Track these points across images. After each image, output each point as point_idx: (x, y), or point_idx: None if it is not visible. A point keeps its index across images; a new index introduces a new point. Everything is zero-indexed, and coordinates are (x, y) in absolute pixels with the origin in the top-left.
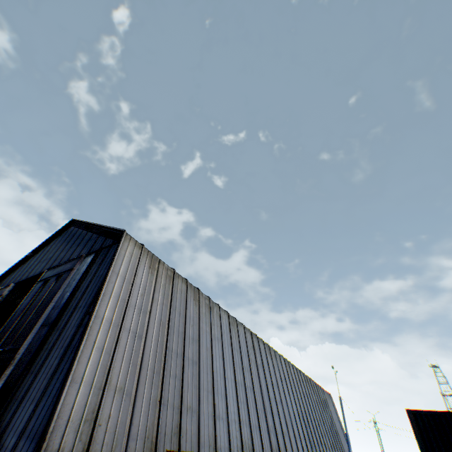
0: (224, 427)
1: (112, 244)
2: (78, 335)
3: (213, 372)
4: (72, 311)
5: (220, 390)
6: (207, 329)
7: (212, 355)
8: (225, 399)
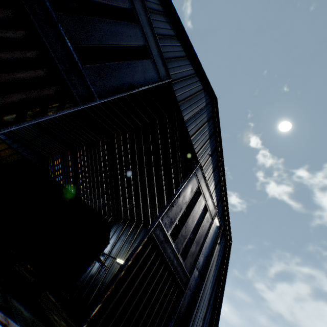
0: None
1: (224, 235)
2: (208, 310)
3: None
4: (207, 278)
5: None
6: None
7: None
8: None
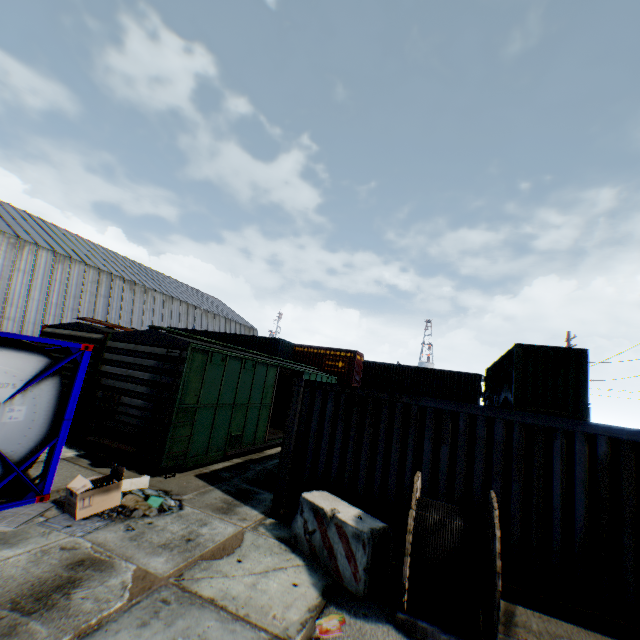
0: (17, 325)
1: None
2: None
3: (8, 293)
4: None
5: (19, 305)
6: (9, 263)
7: (10, 283)
8: (25, 311)
